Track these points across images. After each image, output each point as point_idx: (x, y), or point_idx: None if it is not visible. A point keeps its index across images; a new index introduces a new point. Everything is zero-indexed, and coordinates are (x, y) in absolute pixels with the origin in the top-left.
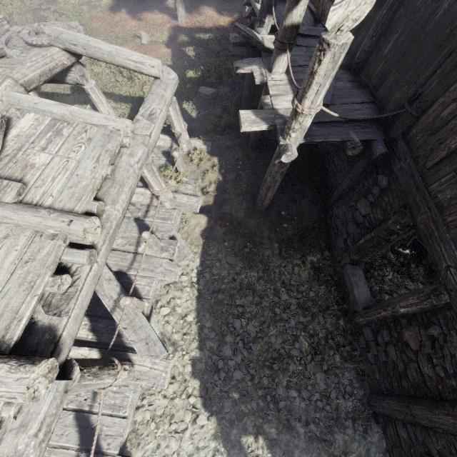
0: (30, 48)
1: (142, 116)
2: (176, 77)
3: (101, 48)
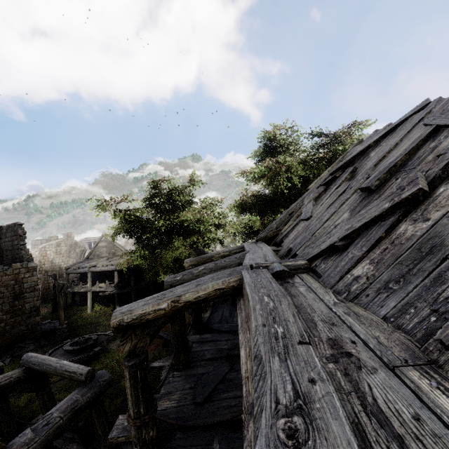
0: (64, 354)
1: (36, 427)
2: (110, 378)
3: (51, 365)
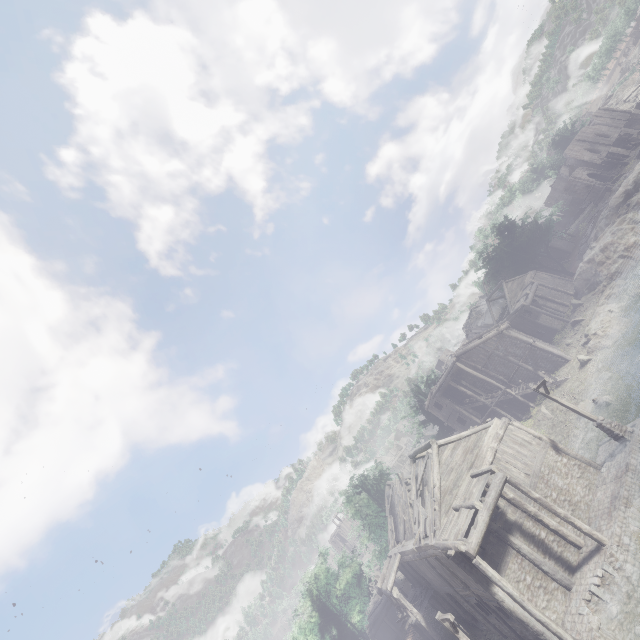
0: None
1: None
2: None
3: None
